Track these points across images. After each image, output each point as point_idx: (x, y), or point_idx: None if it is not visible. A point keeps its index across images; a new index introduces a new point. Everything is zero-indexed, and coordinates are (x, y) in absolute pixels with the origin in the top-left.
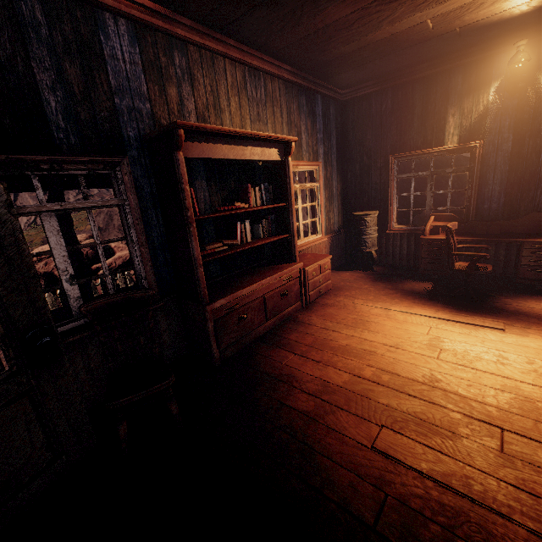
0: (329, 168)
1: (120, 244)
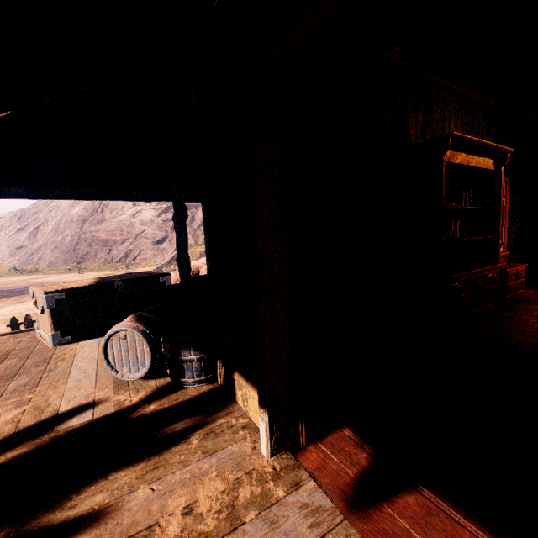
0: (513, 185)
1: None
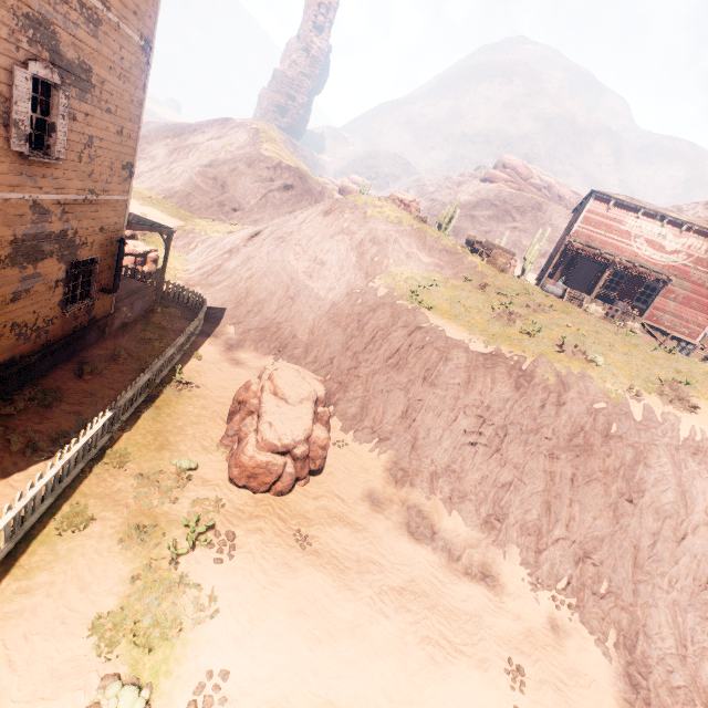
0: None
1: (131, 243)
